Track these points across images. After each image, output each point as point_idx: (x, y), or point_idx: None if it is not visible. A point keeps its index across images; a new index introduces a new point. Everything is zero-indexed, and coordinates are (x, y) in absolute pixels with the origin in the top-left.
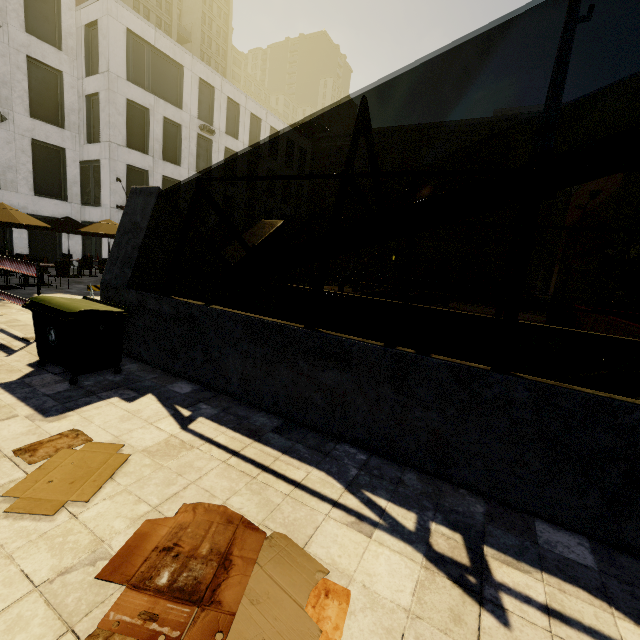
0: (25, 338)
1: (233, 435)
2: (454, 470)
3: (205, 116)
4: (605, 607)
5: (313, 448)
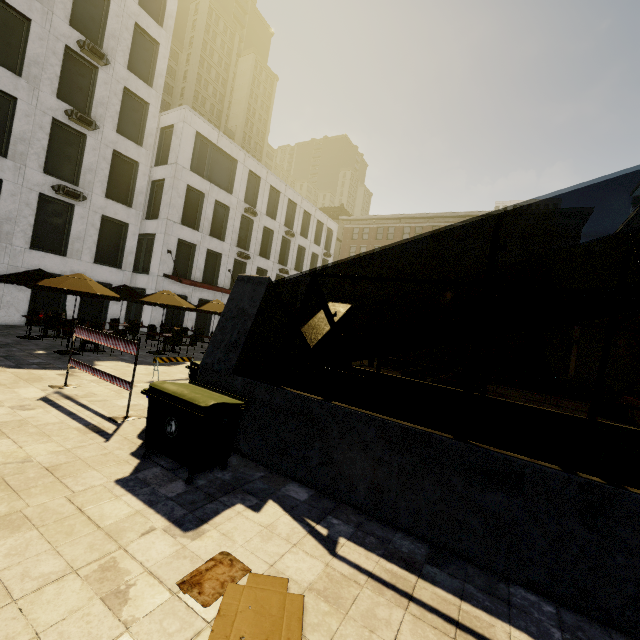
0: (112, 418)
1: (390, 567)
2: None
3: (250, 200)
4: None
5: (487, 591)
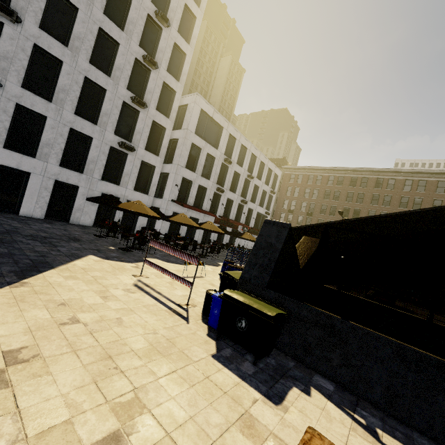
0: (180, 304)
1: None
2: None
3: (227, 153)
4: None
5: None
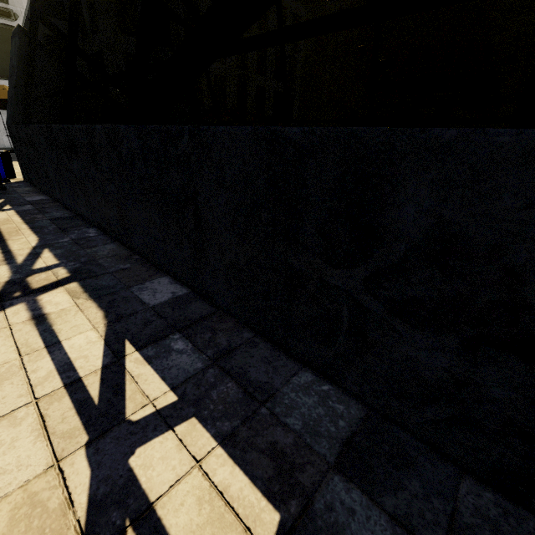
0: None
1: (14, 218)
2: (132, 239)
3: None
4: (99, 323)
5: (61, 228)
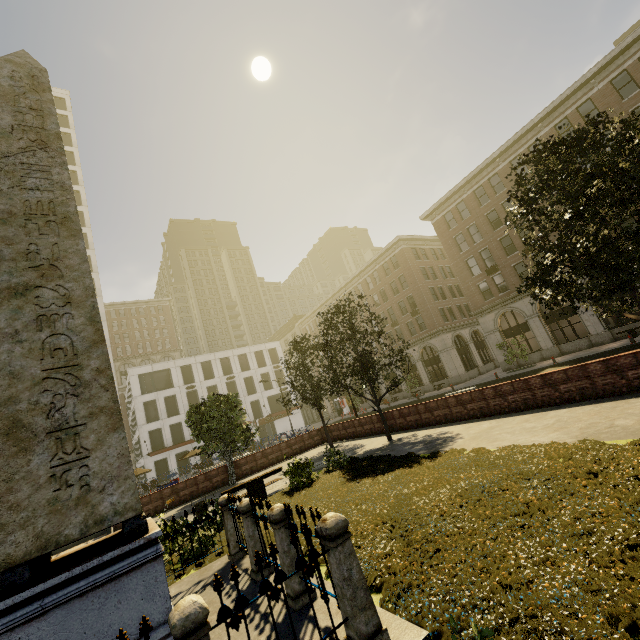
0: None
1: None
2: None
3: (190, 380)
4: None
5: None
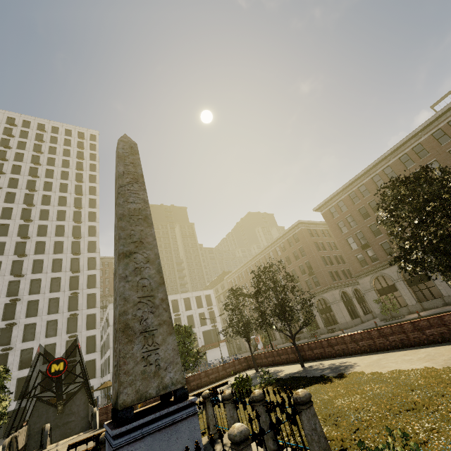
0: None
1: None
2: None
3: None
4: None
5: None
